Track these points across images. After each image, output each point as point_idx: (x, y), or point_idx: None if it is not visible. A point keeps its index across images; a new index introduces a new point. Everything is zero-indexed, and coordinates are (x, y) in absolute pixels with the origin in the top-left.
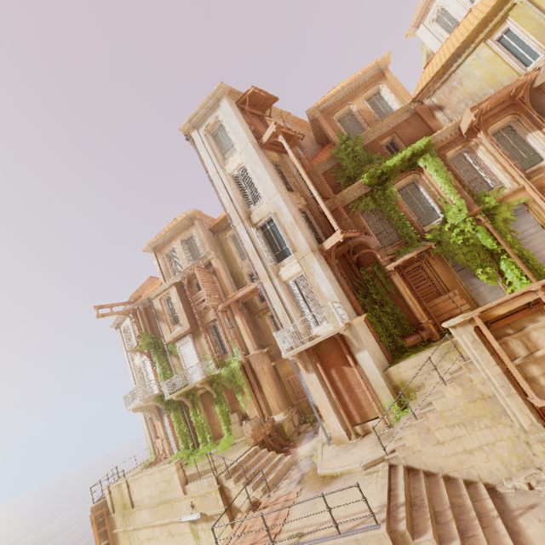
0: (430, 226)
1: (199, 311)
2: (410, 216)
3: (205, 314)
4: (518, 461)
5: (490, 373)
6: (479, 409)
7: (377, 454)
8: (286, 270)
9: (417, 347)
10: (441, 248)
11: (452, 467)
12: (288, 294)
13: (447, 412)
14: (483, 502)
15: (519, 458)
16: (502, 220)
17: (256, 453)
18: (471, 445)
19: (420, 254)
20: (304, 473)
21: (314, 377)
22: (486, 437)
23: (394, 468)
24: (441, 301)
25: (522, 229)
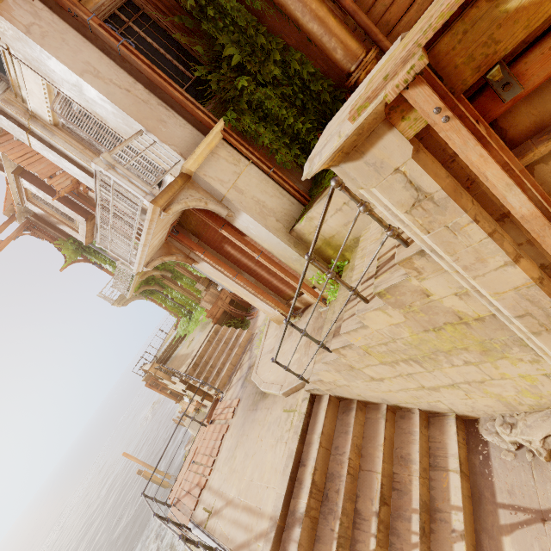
0: None
1: (78, 193)
2: None
3: (88, 194)
4: (537, 401)
5: (481, 288)
6: (449, 340)
7: (300, 373)
8: (28, 95)
9: None
10: None
11: (402, 400)
12: (78, 148)
13: (378, 347)
14: (445, 478)
15: (540, 398)
16: None
17: (218, 333)
18: (434, 383)
19: None
20: (250, 367)
21: (207, 266)
22: (467, 375)
23: (318, 402)
24: None
25: None
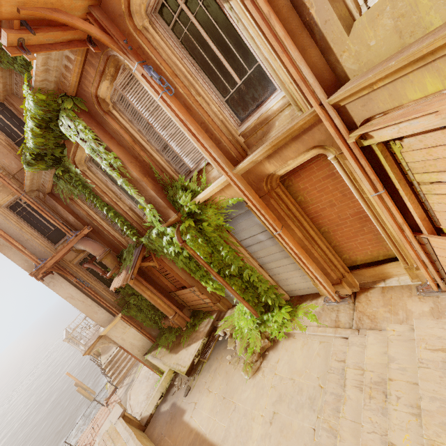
0: (147, 217)
1: None
2: (118, 208)
3: None
4: None
5: None
6: None
7: (139, 411)
8: None
9: (171, 332)
10: (163, 252)
11: None
12: None
13: None
14: None
15: None
16: (215, 227)
17: None
18: None
19: (147, 255)
20: (133, 380)
21: None
22: None
23: None
24: (186, 292)
25: (248, 234)
